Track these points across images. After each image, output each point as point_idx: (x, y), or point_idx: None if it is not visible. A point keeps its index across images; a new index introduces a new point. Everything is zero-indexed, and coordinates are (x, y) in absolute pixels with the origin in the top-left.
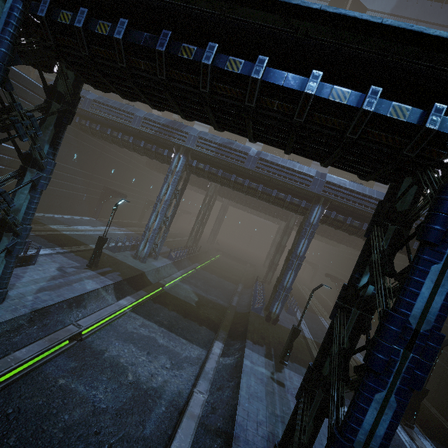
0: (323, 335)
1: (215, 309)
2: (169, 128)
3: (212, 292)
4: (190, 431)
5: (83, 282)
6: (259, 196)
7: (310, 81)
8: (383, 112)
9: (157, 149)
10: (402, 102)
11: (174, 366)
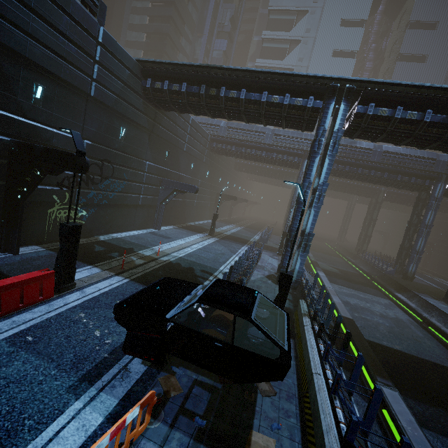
0: (445, 287)
1: (355, 275)
2: (297, 139)
3: (337, 265)
4: None
5: None
6: (382, 182)
7: None
8: None
9: (287, 157)
10: None
11: (387, 308)
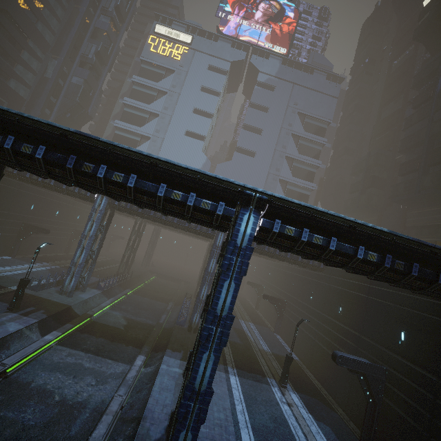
0: (238, 335)
1: (144, 329)
2: None
3: (142, 314)
4: (108, 422)
5: (5, 325)
6: (176, 226)
7: (160, 189)
8: (199, 205)
9: (80, 190)
10: (209, 198)
11: (99, 382)
